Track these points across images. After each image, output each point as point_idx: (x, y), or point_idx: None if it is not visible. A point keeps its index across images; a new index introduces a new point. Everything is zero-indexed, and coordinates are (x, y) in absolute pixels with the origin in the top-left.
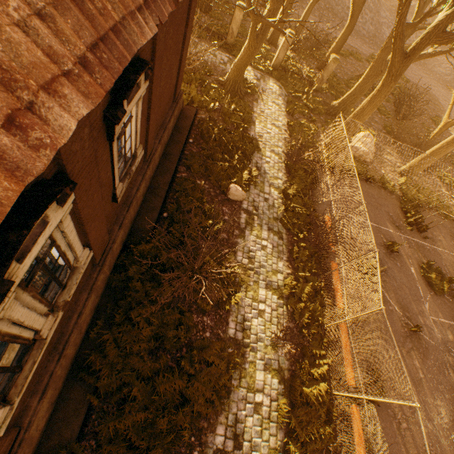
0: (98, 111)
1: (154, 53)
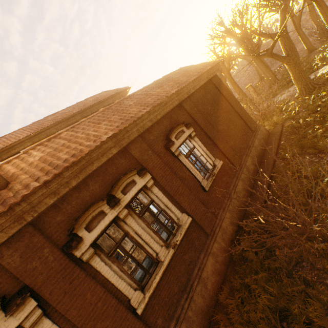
0: (160, 146)
1: (193, 119)
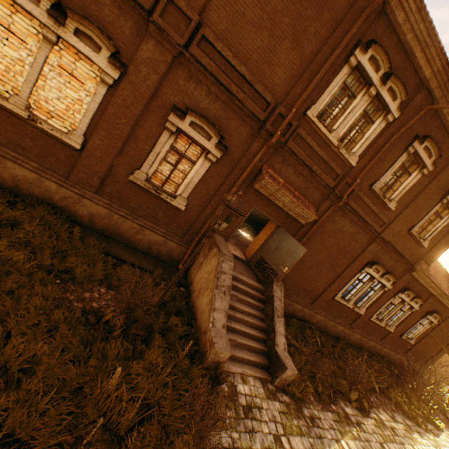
0: (428, 308)
1: (441, 322)
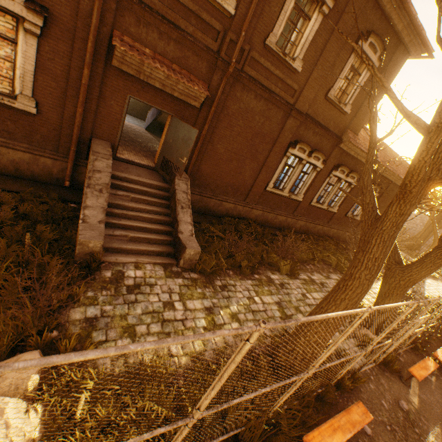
0: None
1: (382, 193)
